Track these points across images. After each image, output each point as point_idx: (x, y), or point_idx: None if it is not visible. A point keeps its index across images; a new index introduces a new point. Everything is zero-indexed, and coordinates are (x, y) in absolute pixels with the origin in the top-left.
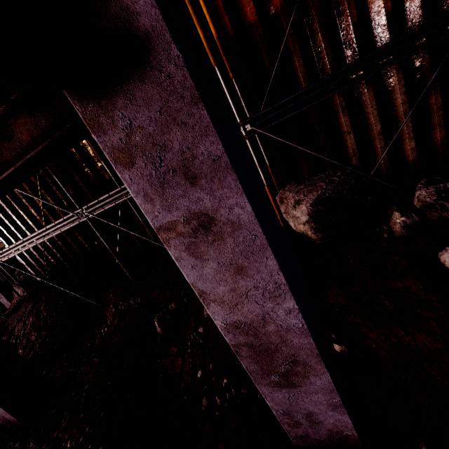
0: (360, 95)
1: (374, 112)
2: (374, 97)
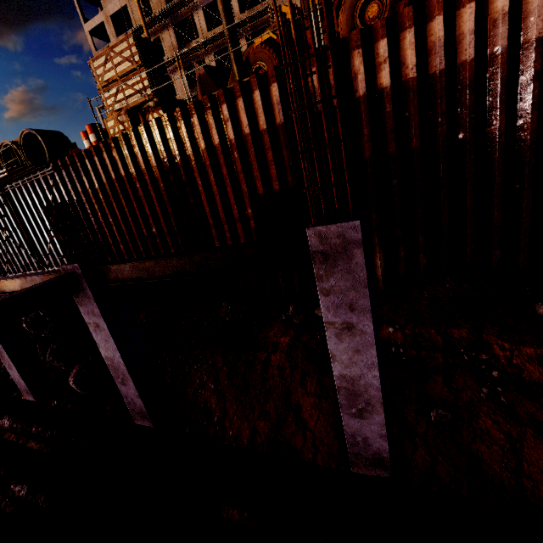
0: None
1: None
2: None
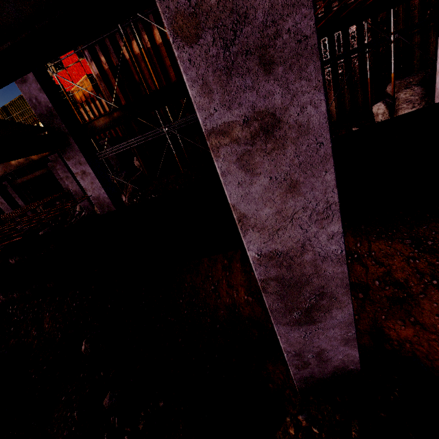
0: (428, 39)
1: (433, 50)
2: (435, 40)
